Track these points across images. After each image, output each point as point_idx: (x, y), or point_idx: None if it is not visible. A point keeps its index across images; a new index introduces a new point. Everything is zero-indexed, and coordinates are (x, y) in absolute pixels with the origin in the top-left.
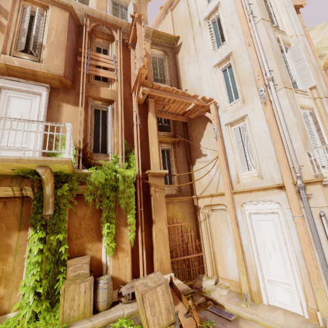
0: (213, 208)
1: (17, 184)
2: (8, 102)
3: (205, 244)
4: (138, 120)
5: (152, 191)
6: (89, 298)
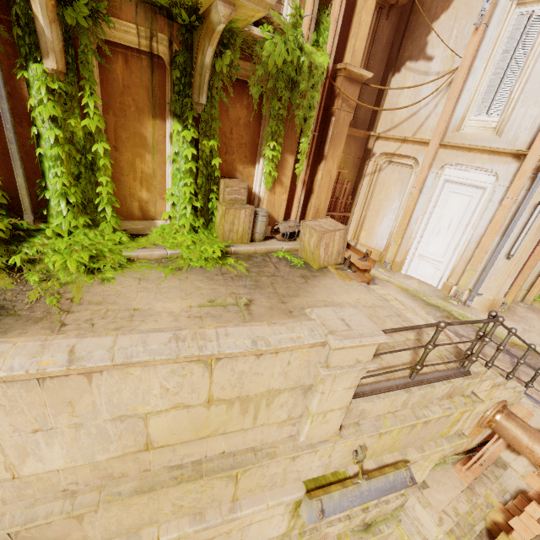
0: (395, 160)
1: (146, 22)
2: None
3: (359, 204)
4: None
5: (337, 107)
6: (248, 226)
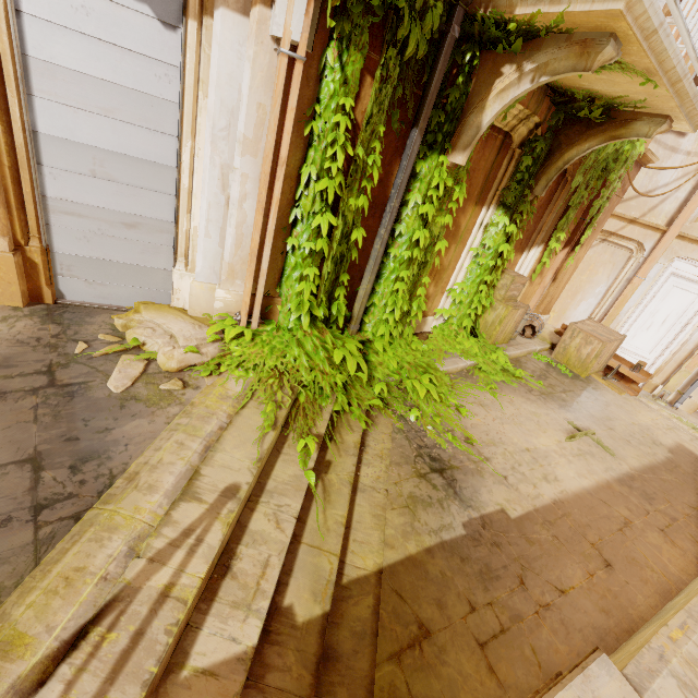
0: (611, 239)
1: (534, 105)
2: None
3: None
4: None
5: (615, 192)
6: (515, 325)
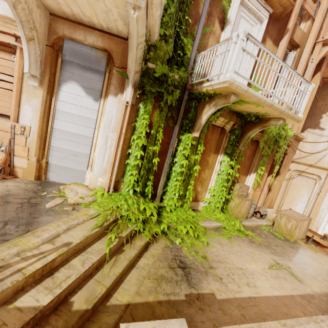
0: (303, 174)
1: (229, 118)
2: (238, 24)
3: (279, 195)
4: (310, 80)
5: (289, 151)
6: (247, 209)
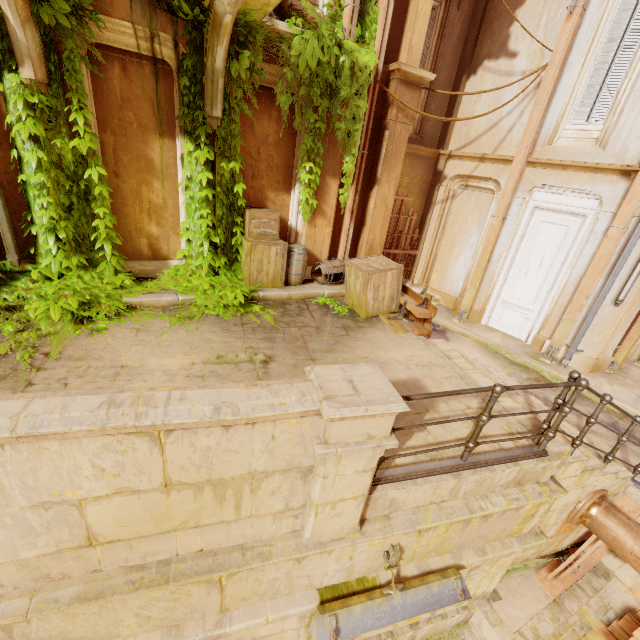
0: (471, 184)
1: (144, 20)
2: None
3: (428, 240)
4: None
5: (391, 118)
6: (281, 266)
